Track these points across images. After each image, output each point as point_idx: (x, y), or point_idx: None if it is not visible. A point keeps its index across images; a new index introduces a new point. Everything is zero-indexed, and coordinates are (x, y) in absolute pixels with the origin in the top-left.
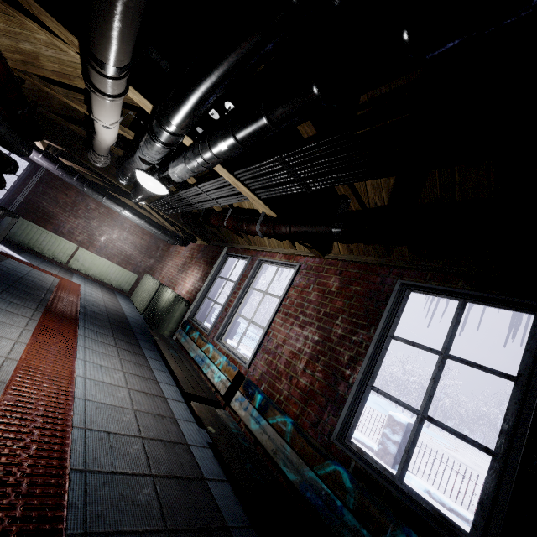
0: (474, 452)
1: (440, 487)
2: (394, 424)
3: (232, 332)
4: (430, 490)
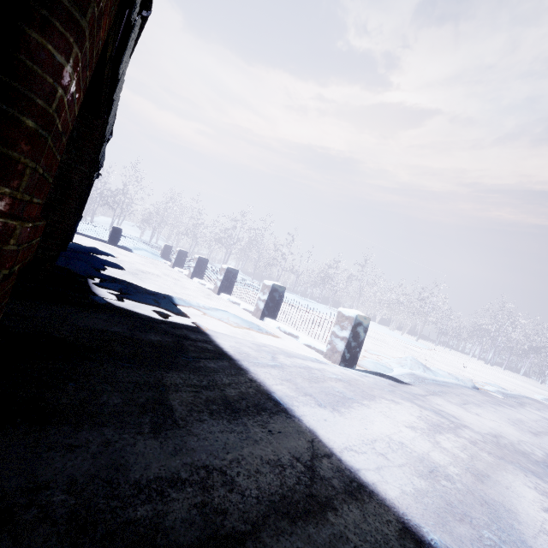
0: (464, 358)
1: (321, 338)
2: (265, 288)
3: (181, 261)
4: (280, 326)
